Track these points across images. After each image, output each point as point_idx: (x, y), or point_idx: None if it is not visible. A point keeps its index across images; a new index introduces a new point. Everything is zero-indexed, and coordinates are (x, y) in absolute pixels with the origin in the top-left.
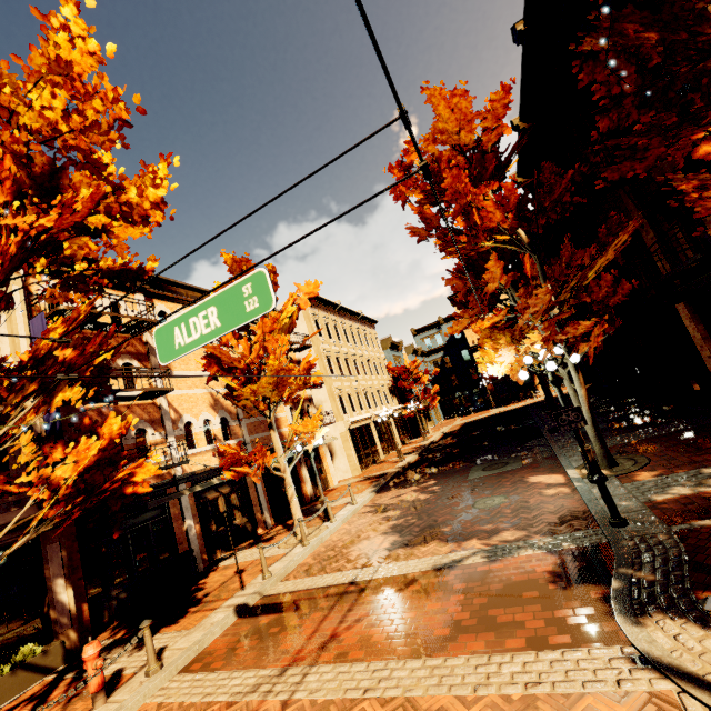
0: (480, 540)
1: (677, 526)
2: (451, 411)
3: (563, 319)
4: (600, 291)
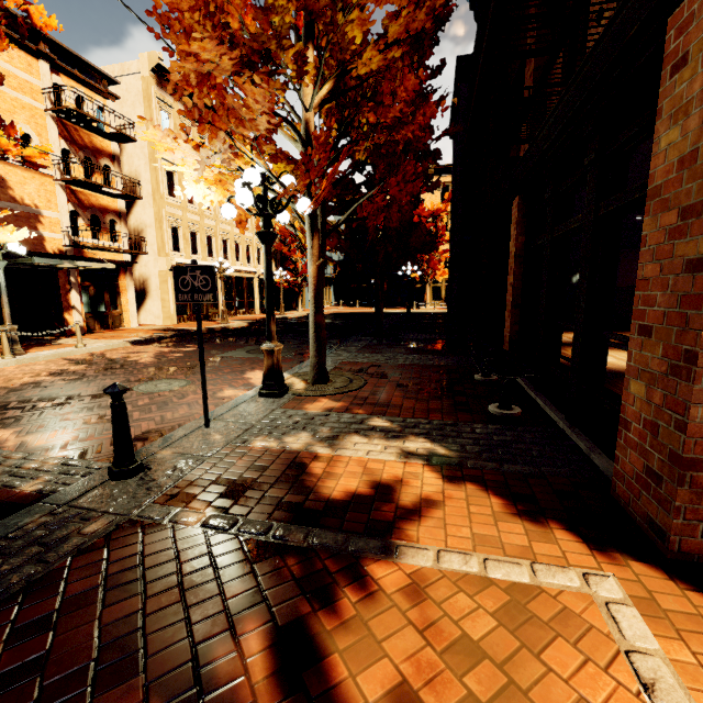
0: (15, 433)
1: (158, 507)
2: (346, 300)
3: (454, 224)
4: (393, 107)
